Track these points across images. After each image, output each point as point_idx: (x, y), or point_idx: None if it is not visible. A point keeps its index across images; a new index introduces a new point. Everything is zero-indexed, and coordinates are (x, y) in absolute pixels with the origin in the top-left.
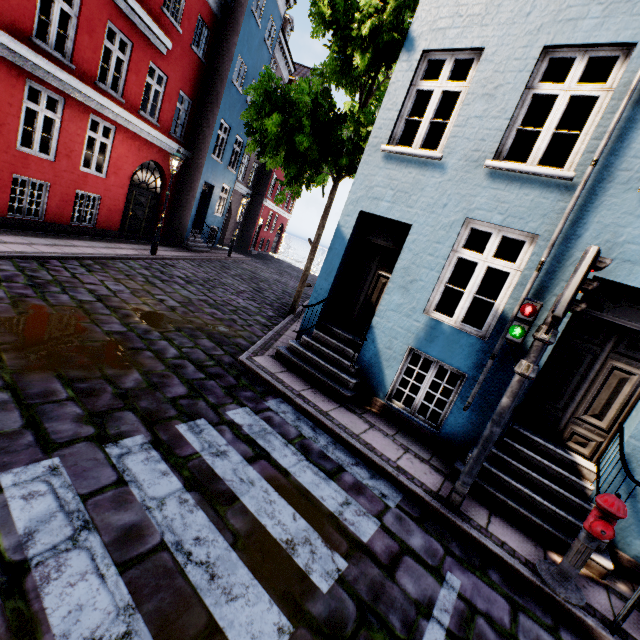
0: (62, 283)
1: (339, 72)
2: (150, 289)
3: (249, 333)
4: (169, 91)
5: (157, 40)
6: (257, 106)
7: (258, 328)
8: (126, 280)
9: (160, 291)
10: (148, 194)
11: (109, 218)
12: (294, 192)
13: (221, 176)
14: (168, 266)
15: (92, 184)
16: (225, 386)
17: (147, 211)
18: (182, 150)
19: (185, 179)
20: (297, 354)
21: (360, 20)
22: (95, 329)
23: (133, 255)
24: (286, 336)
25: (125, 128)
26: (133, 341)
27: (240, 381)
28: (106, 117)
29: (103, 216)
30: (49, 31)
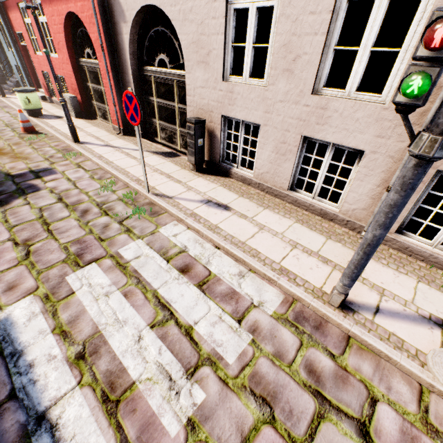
0: None
1: None
2: None
3: None
4: None
5: None
6: None
7: None
8: None
9: None
10: None
11: None
12: None
13: None
14: None
15: None
16: None
17: None
18: None
19: None
20: None
21: None
22: None
23: None
24: None
25: None
26: None
27: None
28: None
29: None
30: None
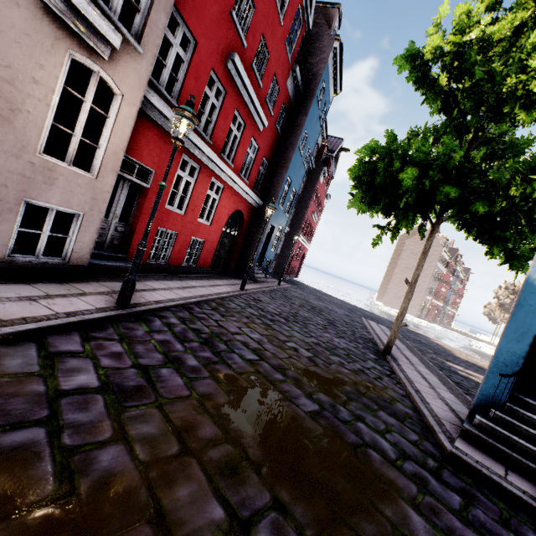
0: (219, 336)
1: (454, 130)
2: (275, 334)
3: (393, 391)
4: (258, 157)
5: (259, 121)
6: (387, 163)
7: (389, 381)
8: (251, 324)
9: (282, 335)
10: (230, 236)
11: (205, 257)
12: (392, 235)
13: (280, 219)
14: (258, 301)
15: (201, 231)
16: (498, 520)
17: (226, 249)
18: (258, 200)
19: (256, 223)
20: (496, 437)
21: (526, 81)
22: (298, 411)
23: (232, 292)
24: (424, 393)
25: (229, 186)
26: (341, 429)
27: (494, 501)
28: (220, 178)
29: (202, 256)
30: (202, 118)
